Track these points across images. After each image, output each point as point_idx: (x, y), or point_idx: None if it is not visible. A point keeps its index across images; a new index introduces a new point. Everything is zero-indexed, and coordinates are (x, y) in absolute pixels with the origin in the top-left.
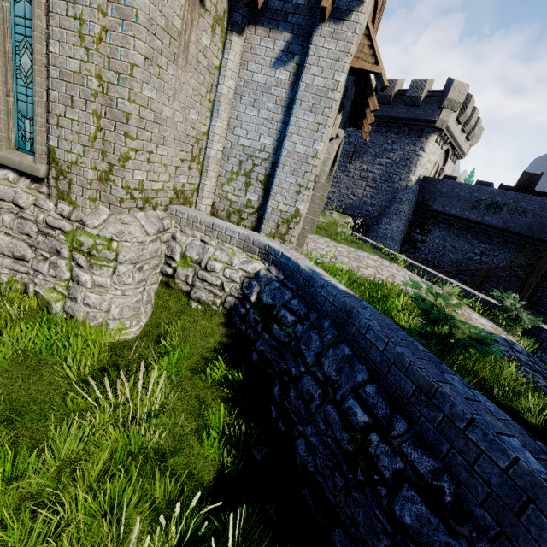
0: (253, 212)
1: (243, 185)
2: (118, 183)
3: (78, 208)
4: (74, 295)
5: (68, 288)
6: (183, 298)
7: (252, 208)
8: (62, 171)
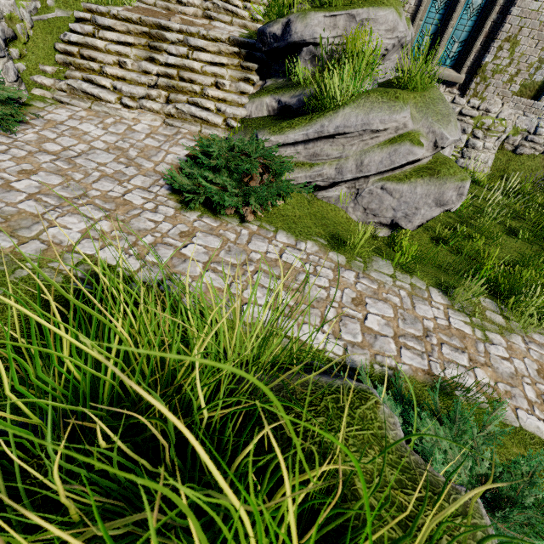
0: (533, 91)
1: (533, 70)
2: (518, 82)
3: (484, 102)
4: (469, 155)
5: (461, 152)
6: (507, 155)
7: (533, 88)
8: (485, 78)
